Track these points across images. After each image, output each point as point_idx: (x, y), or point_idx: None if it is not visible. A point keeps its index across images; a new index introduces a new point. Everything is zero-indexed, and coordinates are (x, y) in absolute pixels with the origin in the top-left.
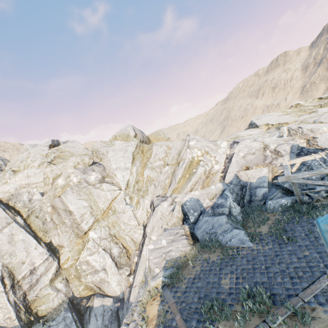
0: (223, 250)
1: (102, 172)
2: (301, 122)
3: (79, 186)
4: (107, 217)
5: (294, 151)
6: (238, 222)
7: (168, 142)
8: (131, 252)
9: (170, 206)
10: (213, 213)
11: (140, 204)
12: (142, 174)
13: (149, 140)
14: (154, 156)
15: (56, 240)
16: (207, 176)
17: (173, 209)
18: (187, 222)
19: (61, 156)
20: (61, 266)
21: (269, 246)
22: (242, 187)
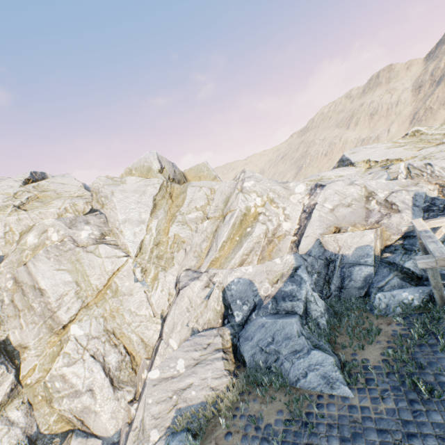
0: (290, 398)
1: (102, 226)
2: (423, 158)
3: (60, 247)
4: (104, 301)
5: (420, 204)
6: (321, 333)
7: (212, 182)
8: (139, 361)
9: (204, 290)
10: (275, 310)
11: (159, 281)
12: (166, 232)
13: (185, 178)
14: (187, 203)
15: (17, 337)
16: (269, 240)
17: (209, 295)
18: (230, 321)
19: (40, 198)
20: (22, 381)
21: (388, 403)
22: (328, 263)
